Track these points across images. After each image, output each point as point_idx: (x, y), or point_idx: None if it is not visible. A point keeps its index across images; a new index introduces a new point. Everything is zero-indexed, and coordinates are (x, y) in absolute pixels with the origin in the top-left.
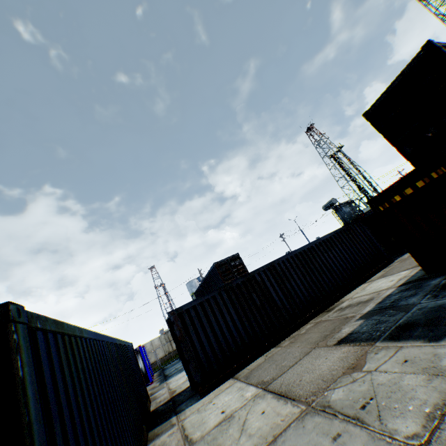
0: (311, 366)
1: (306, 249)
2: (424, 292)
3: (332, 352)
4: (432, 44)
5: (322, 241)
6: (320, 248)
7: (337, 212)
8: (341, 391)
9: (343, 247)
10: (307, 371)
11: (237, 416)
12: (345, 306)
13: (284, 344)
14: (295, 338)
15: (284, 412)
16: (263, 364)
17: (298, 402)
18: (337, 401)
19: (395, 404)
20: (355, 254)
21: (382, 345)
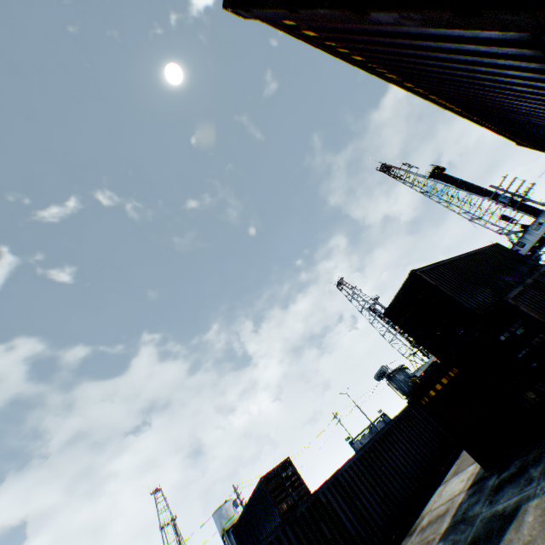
0: None
1: (368, 448)
2: (483, 496)
3: None
4: (415, 273)
5: (382, 435)
6: (382, 444)
7: (392, 382)
8: None
9: (406, 439)
10: None
11: None
12: (425, 523)
13: None
14: None
15: None
16: None
17: None
18: None
19: None
20: (420, 445)
21: None
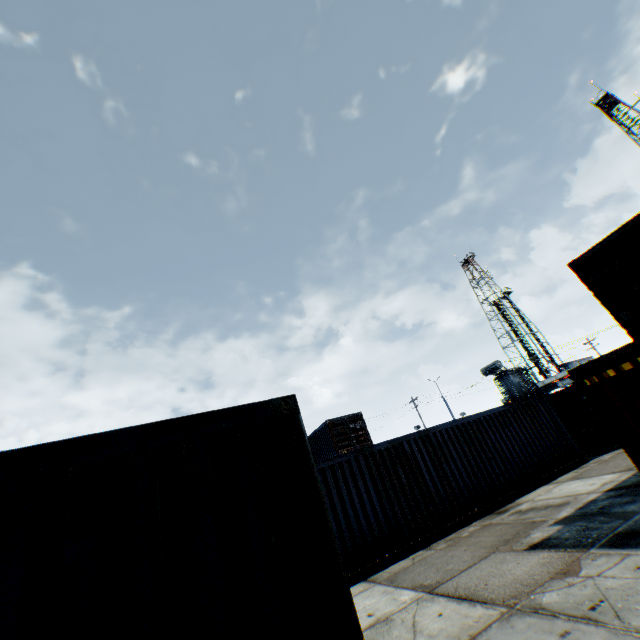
0: (496, 570)
1: (472, 421)
2: None
3: (525, 556)
4: None
5: (492, 414)
6: (489, 423)
7: (501, 381)
8: (555, 594)
9: (521, 428)
10: (493, 575)
11: (399, 618)
12: (525, 508)
13: (439, 546)
14: (455, 540)
15: (475, 614)
16: (413, 566)
17: (493, 604)
18: (552, 603)
19: (635, 605)
20: (535, 440)
21: (600, 552)
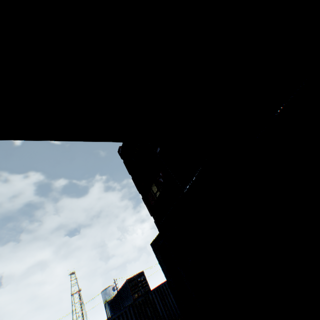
0: None
1: None
2: None
3: None
4: None
5: None
6: None
7: None
8: None
9: None
10: None
11: None
12: None
13: None
14: None
15: None
16: None
17: None
18: None
19: None
20: None
21: None
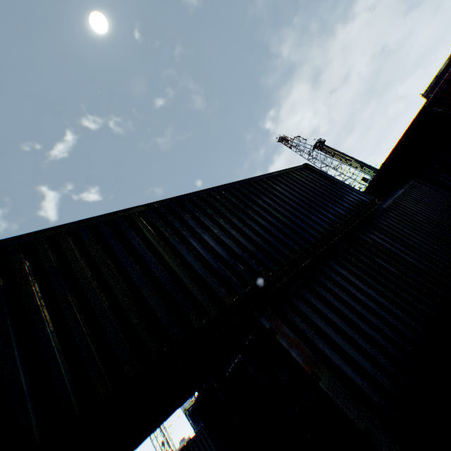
0: None
1: None
2: None
3: None
4: None
5: None
6: None
7: None
8: None
9: None
10: None
11: None
12: None
13: None
14: None
15: None
16: None
17: None
18: None
19: None
20: None
21: None
